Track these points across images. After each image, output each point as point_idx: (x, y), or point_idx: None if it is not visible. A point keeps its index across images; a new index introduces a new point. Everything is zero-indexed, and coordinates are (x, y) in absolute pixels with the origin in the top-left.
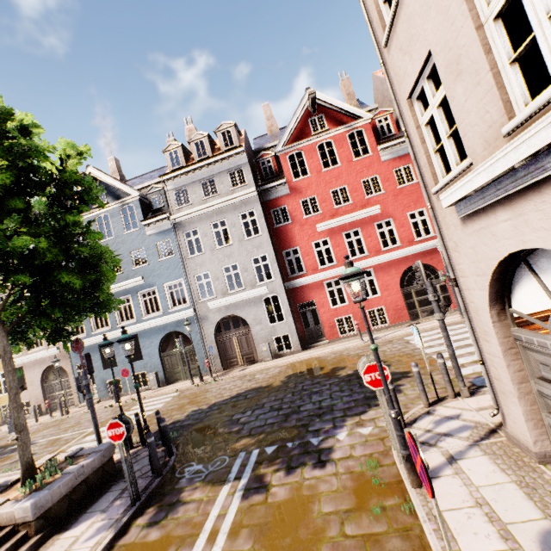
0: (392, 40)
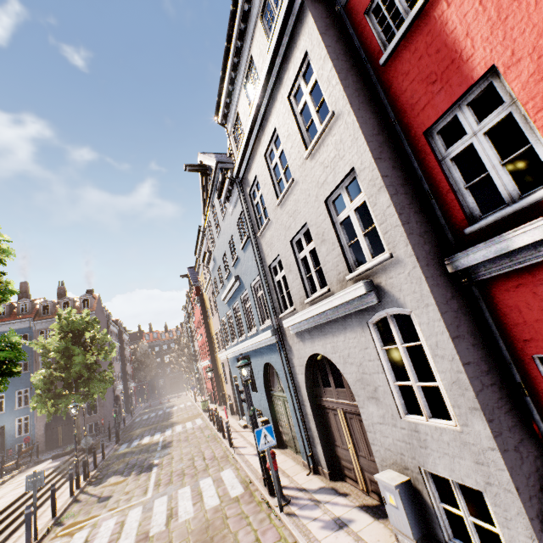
0: None
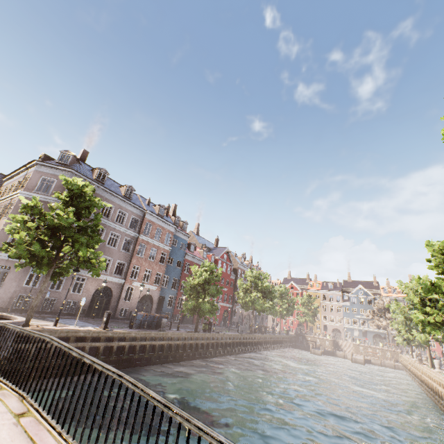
0: None
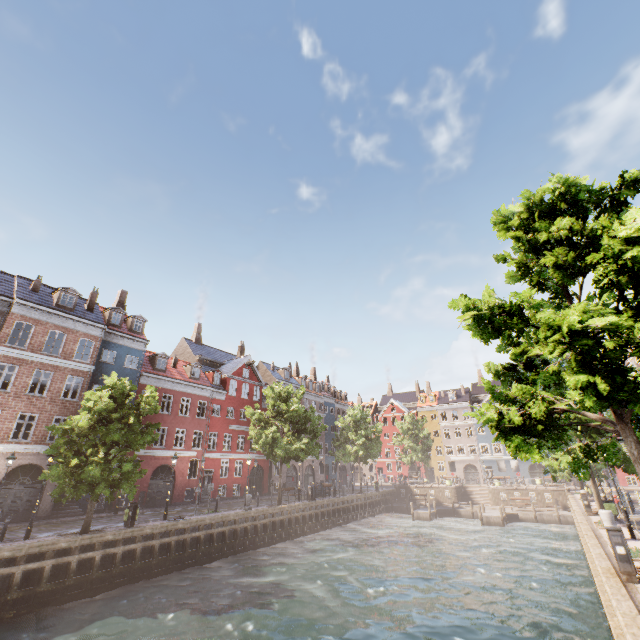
0: None
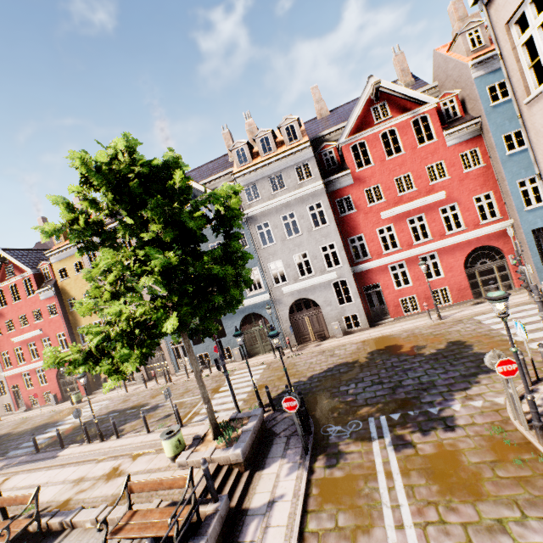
0: (536, 102)
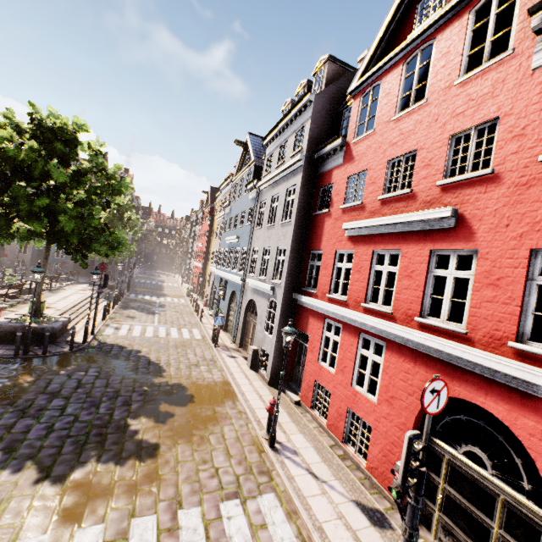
0: None
